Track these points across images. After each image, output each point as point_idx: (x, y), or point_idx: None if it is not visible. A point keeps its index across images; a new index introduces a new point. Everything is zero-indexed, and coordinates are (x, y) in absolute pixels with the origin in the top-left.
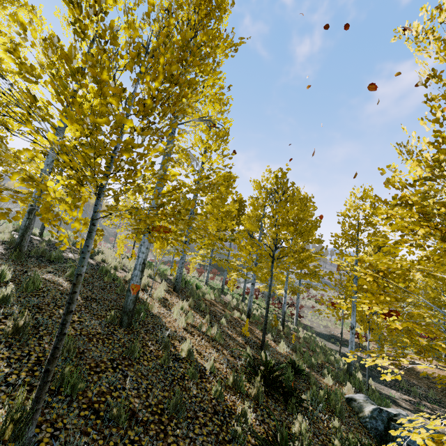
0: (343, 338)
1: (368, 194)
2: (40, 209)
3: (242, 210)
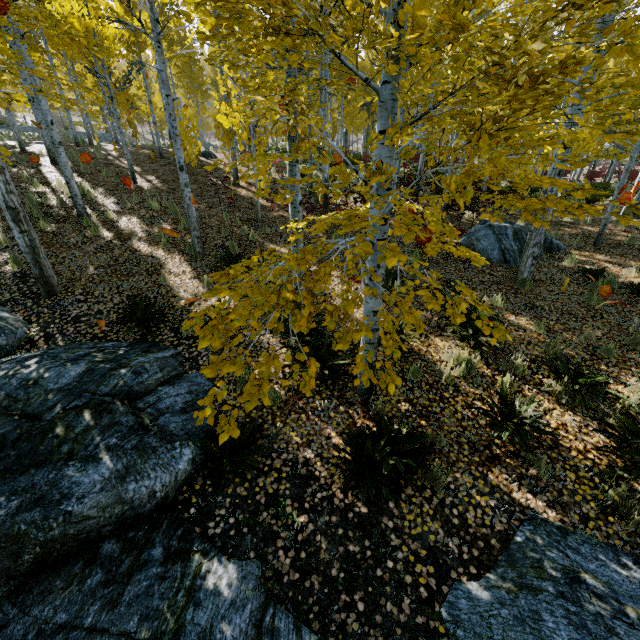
0: None
1: None
2: None
3: None
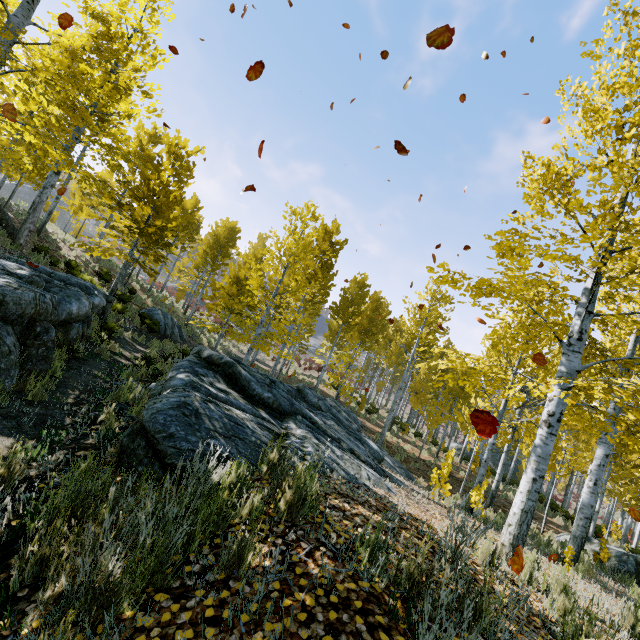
0: (267, 363)
1: (234, 227)
2: (7, 172)
3: (196, 229)
